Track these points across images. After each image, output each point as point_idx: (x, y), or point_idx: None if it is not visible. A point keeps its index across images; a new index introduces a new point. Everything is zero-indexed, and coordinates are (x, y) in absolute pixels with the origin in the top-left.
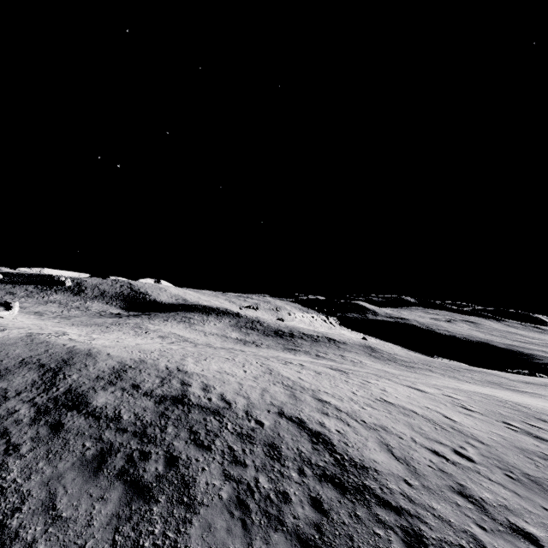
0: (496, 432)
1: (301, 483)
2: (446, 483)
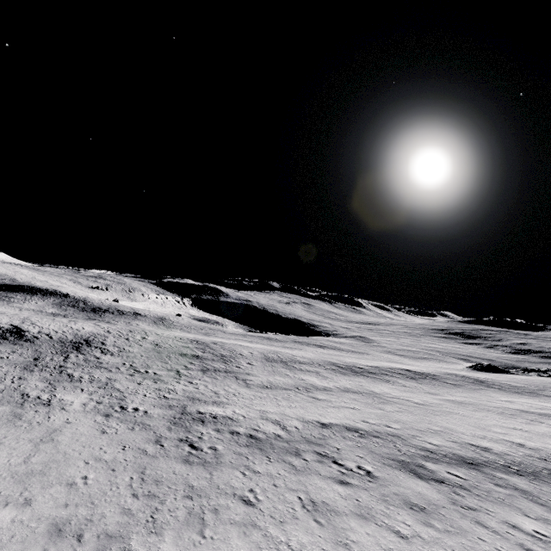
0: (93, 331)
1: (2, 332)
2: (46, 333)
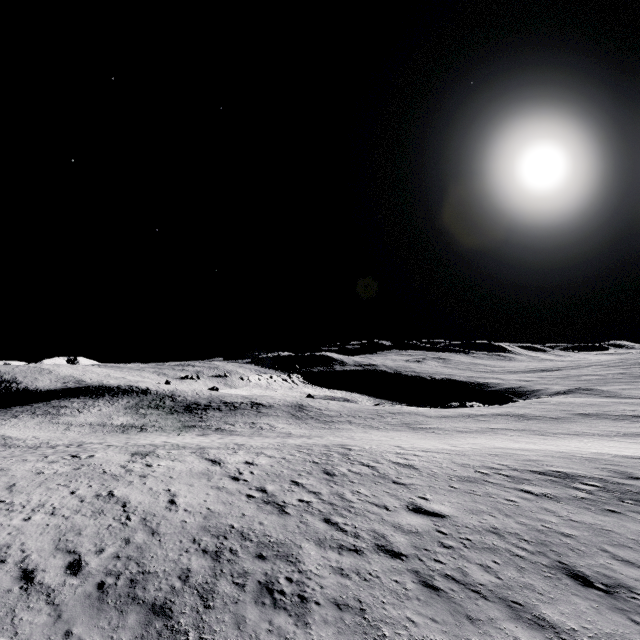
0: (212, 509)
1: None
2: None
